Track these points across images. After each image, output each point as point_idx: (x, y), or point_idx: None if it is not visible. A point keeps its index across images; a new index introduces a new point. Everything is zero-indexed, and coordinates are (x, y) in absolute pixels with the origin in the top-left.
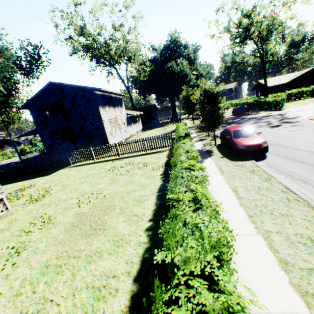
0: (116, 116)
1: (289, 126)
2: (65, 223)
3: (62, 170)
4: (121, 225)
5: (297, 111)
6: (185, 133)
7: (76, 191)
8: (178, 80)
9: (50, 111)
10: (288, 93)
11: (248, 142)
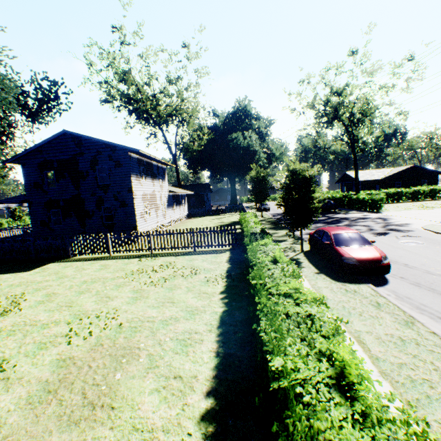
0: (154, 191)
1: (401, 235)
2: (30, 381)
3: (52, 265)
4: (149, 401)
5: (402, 216)
6: (262, 228)
7: (69, 307)
8: (244, 157)
9: (54, 171)
10: (384, 192)
11: (359, 253)
